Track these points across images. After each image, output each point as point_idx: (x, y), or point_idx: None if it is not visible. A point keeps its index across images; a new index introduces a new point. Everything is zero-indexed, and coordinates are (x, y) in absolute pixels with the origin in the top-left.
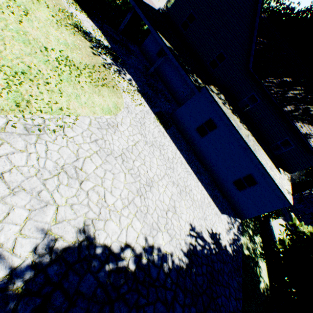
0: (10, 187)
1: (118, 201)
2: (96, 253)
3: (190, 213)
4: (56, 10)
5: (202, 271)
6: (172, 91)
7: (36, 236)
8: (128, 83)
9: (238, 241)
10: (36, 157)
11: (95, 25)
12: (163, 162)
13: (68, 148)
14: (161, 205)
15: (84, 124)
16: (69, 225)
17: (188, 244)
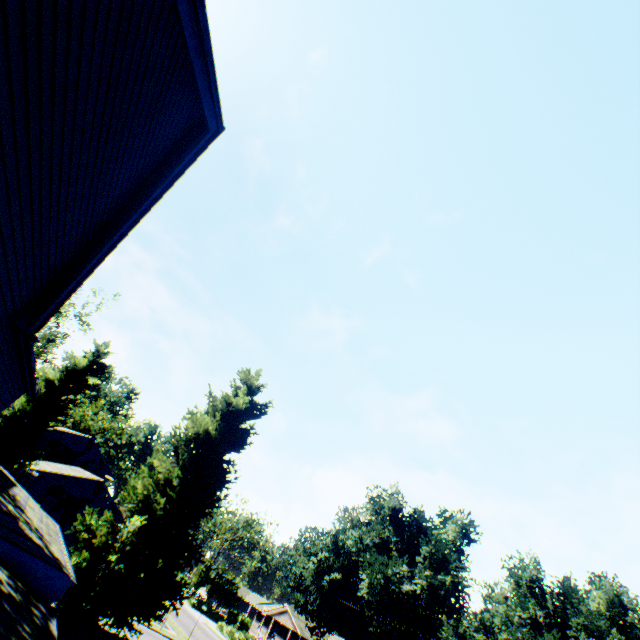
0: None
1: None
2: None
3: None
4: None
5: None
6: None
7: None
8: None
9: None
10: None
11: None
12: None
13: None
14: None
15: None
16: None
17: None
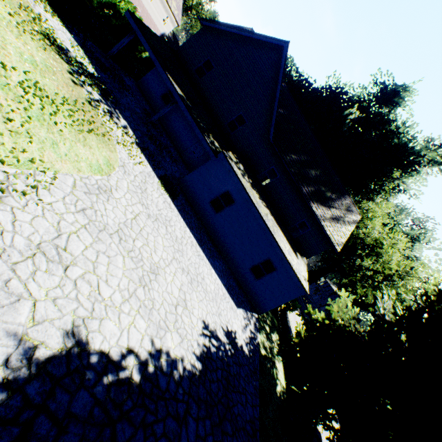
0: None
1: (116, 293)
2: (91, 362)
3: (202, 308)
4: (16, 5)
5: (217, 376)
6: (180, 148)
7: (7, 344)
8: (123, 131)
9: (255, 339)
10: None
11: (74, 39)
12: (171, 242)
13: (45, 219)
14: (169, 298)
15: (67, 186)
16: (52, 326)
17: (201, 345)
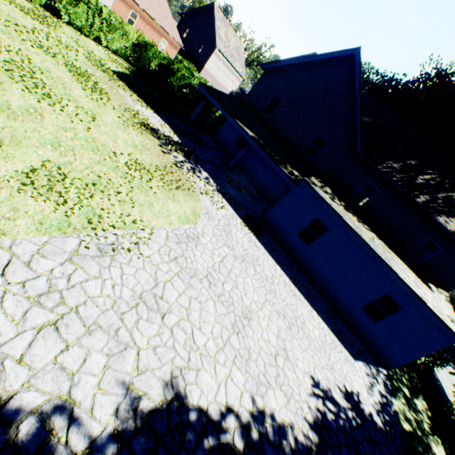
0: (85, 324)
1: (210, 341)
2: (190, 420)
3: (308, 360)
4: (122, 110)
5: None
6: (259, 186)
7: (116, 392)
8: (205, 182)
9: (389, 406)
10: (111, 284)
11: (162, 119)
12: (260, 282)
13: (145, 270)
14: (266, 347)
15: (161, 239)
16: (153, 376)
17: (313, 409)
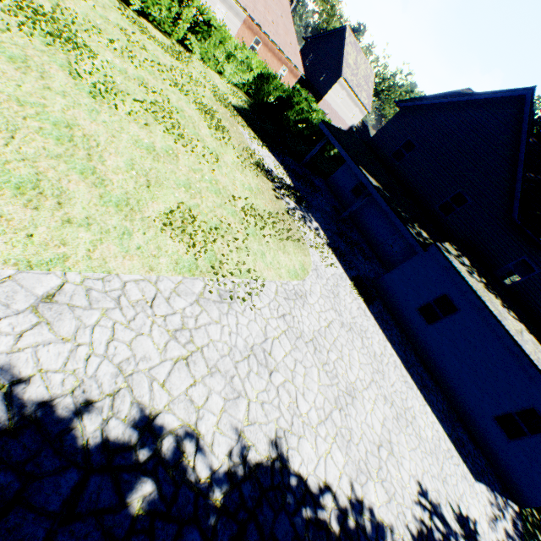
0: (208, 365)
1: (312, 410)
2: (290, 484)
3: (415, 461)
4: (241, 149)
5: None
6: (373, 243)
7: (230, 436)
8: (315, 233)
9: None
10: (228, 331)
11: (276, 159)
12: (367, 358)
13: (256, 323)
14: (369, 433)
15: (271, 292)
16: (260, 430)
17: (417, 520)
